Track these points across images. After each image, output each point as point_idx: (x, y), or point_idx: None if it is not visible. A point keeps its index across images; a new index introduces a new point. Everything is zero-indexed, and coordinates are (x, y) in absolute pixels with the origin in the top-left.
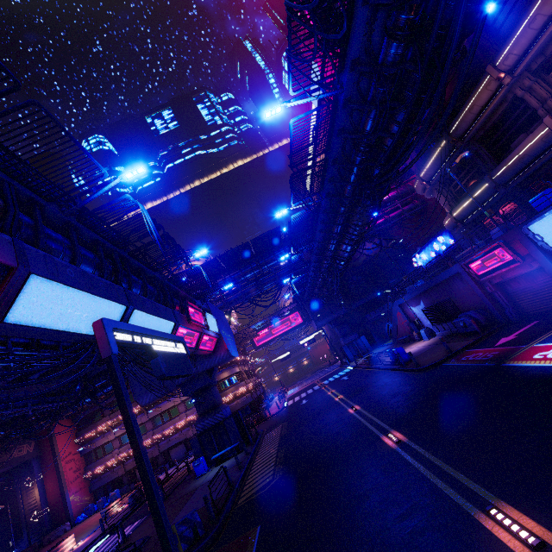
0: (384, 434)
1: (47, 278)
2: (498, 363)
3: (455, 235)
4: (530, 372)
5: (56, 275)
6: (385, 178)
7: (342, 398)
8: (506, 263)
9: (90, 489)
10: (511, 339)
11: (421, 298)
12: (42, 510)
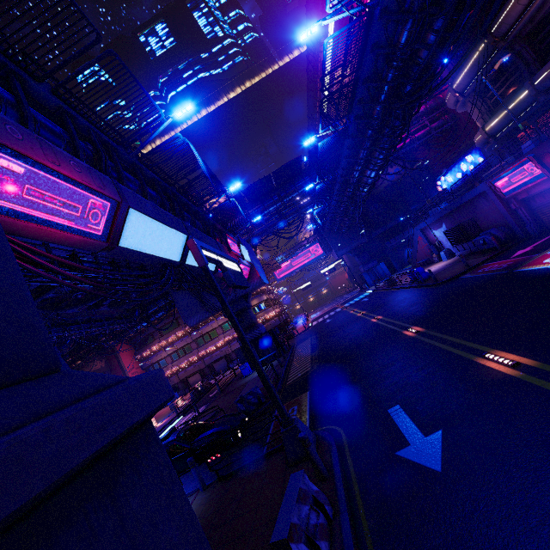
0: (405, 330)
1: (138, 211)
2: (510, 270)
3: (486, 153)
4: (538, 273)
5: (142, 209)
6: (418, 96)
7: (365, 313)
8: (533, 178)
9: None
10: (527, 250)
11: (443, 221)
12: None
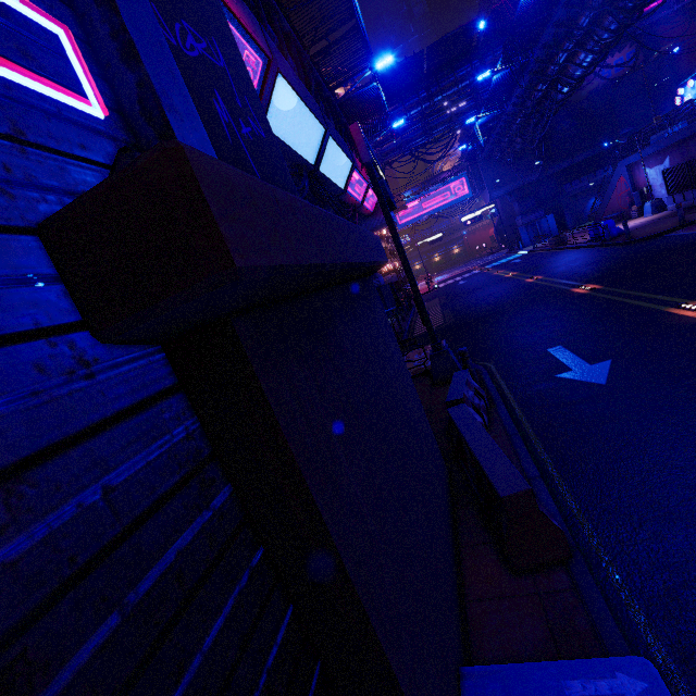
0: (574, 288)
1: (286, 78)
2: None
3: None
4: None
5: (288, 76)
6: None
7: (516, 274)
8: None
9: None
10: None
11: (669, 153)
12: None
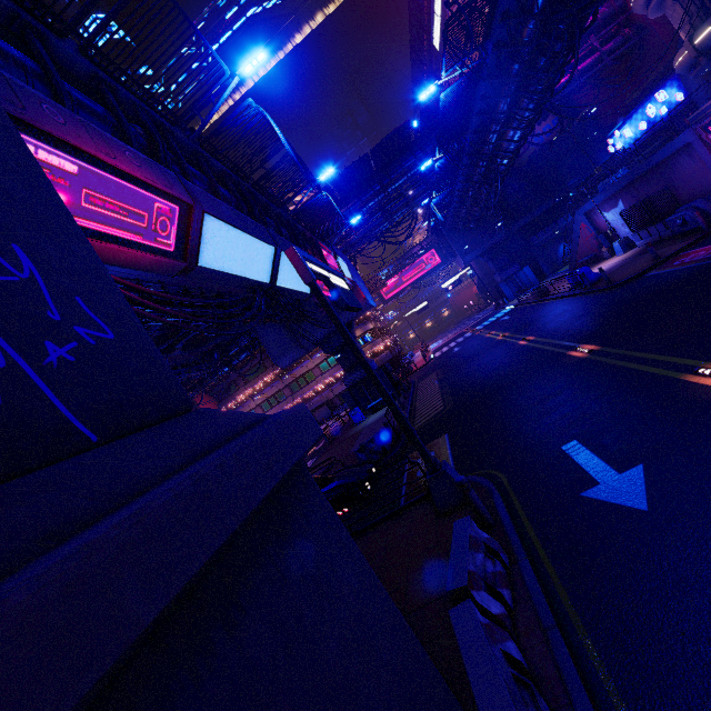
0: (570, 350)
1: (215, 216)
2: None
3: (688, 84)
4: None
5: (219, 213)
6: None
7: (508, 335)
8: None
9: None
10: None
11: (620, 197)
12: None
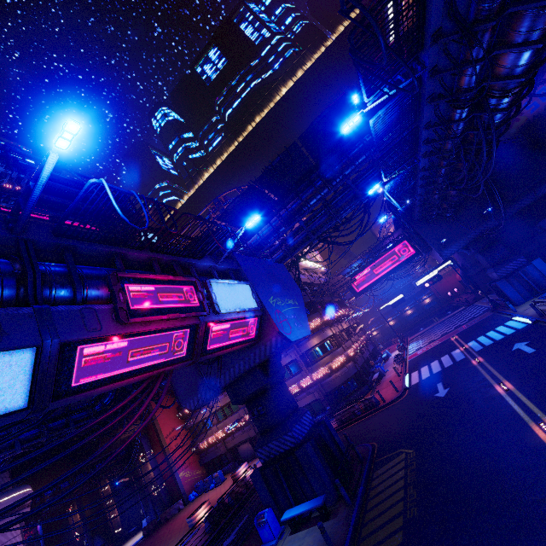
0: None
1: None
2: None
3: None
4: None
5: None
6: None
7: None
8: None
9: (200, 462)
10: None
11: None
12: (158, 485)
